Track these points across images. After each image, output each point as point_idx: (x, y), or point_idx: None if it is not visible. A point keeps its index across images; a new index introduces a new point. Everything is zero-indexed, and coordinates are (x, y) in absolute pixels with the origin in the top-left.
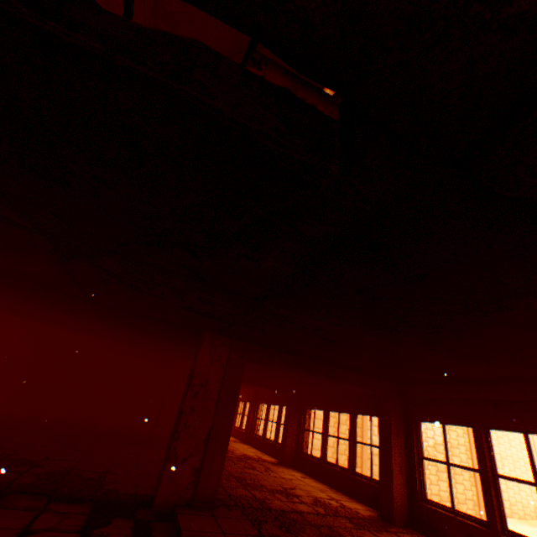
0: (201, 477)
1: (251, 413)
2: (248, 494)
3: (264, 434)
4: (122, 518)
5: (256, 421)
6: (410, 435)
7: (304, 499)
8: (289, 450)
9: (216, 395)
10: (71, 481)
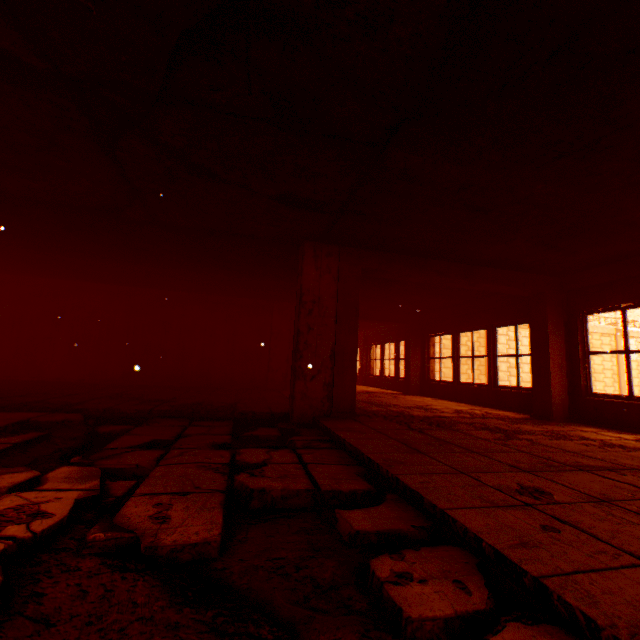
0: (334, 392)
1: (363, 356)
2: (384, 410)
3: (382, 373)
4: (266, 427)
5: (370, 364)
6: (573, 333)
7: (445, 411)
8: (414, 380)
9: (332, 312)
10: (205, 408)
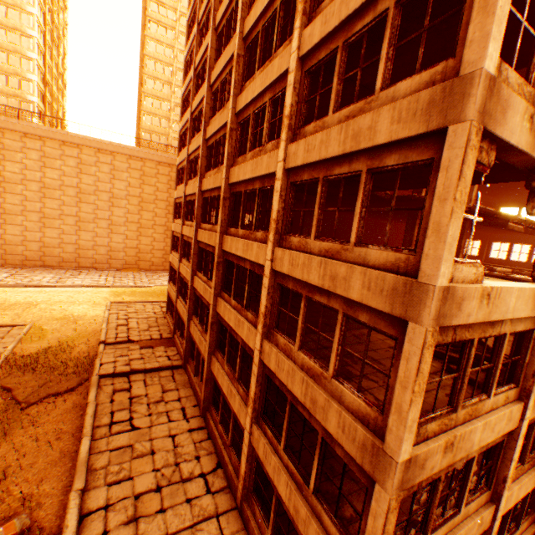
0: None
1: None
2: None
3: None
4: None
5: None
6: (489, 245)
7: None
8: None
9: None
10: None
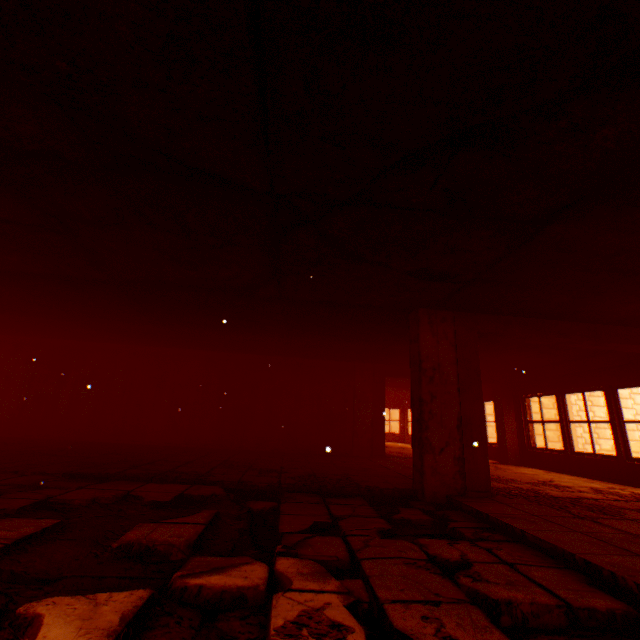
0: (465, 467)
1: None
2: (510, 486)
3: None
4: (405, 507)
5: None
6: None
7: (580, 489)
8: (512, 447)
9: (453, 378)
10: (326, 481)
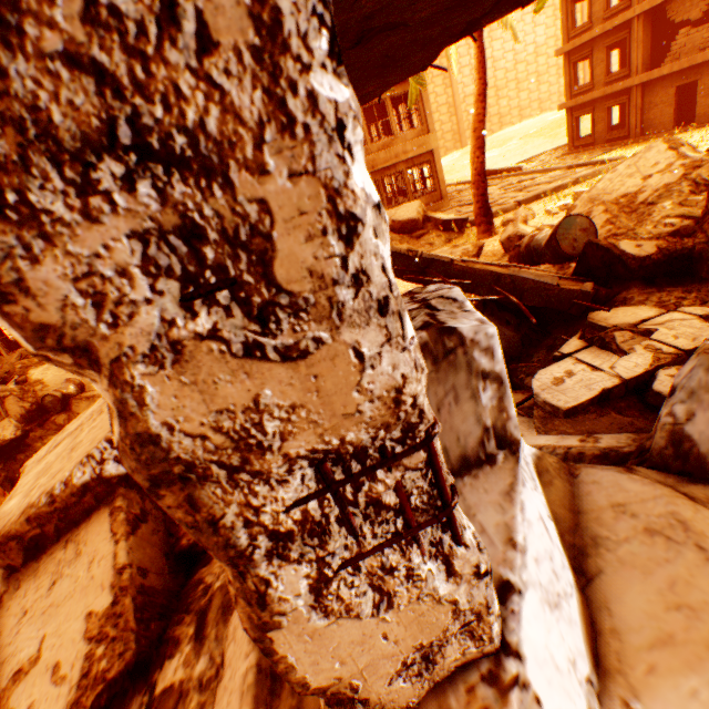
0: None
1: None
2: None
3: None
4: None
5: None
6: None
7: None
8: None
9: None
10: None
